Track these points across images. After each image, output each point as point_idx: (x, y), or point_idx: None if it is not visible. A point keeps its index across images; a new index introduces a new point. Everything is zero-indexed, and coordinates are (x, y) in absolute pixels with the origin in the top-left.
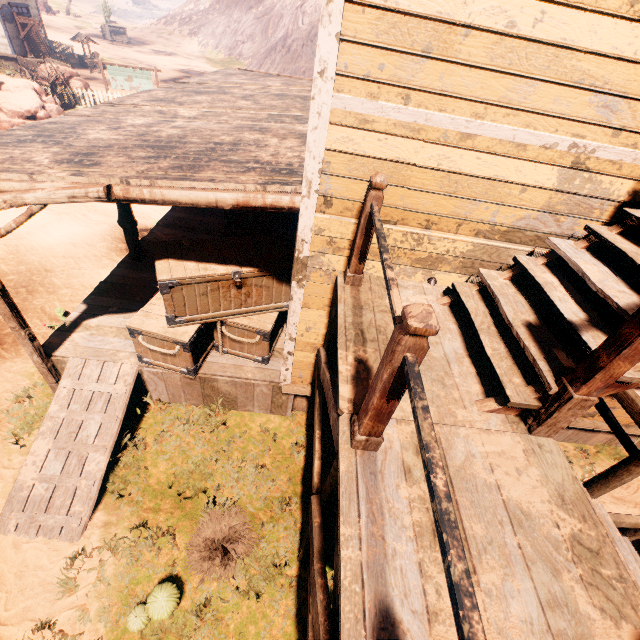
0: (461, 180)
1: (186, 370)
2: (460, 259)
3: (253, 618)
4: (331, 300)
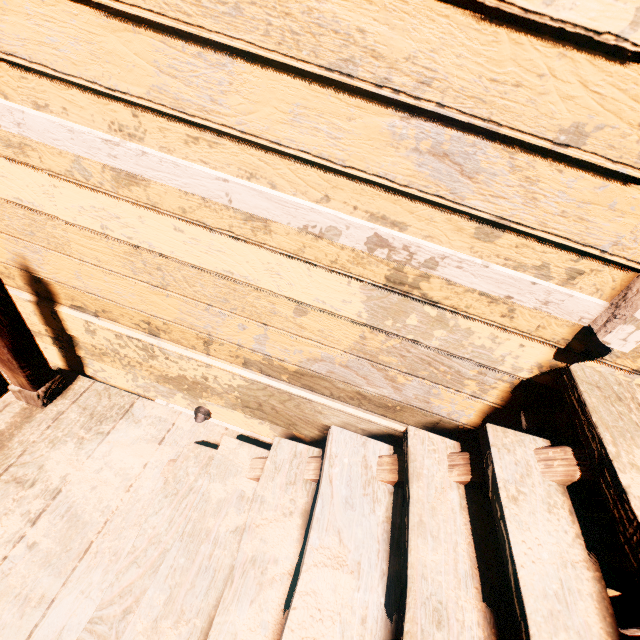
0: (167, 265)
1: None
2: (236, 393)
3: None
4: None
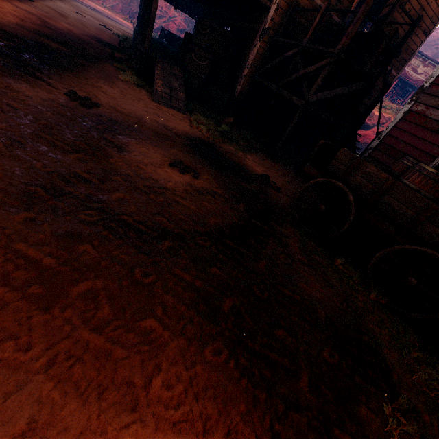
0: (308, 14)
1: (204, 77)
2: None
3: (249, 143)
4: (265, 51)
